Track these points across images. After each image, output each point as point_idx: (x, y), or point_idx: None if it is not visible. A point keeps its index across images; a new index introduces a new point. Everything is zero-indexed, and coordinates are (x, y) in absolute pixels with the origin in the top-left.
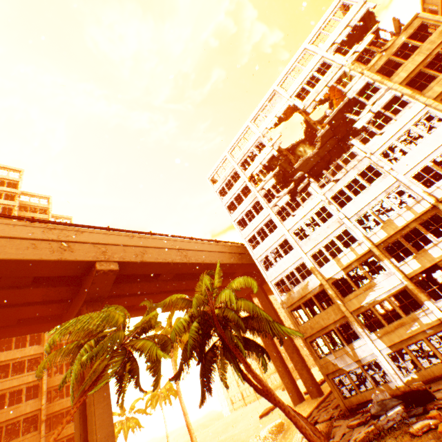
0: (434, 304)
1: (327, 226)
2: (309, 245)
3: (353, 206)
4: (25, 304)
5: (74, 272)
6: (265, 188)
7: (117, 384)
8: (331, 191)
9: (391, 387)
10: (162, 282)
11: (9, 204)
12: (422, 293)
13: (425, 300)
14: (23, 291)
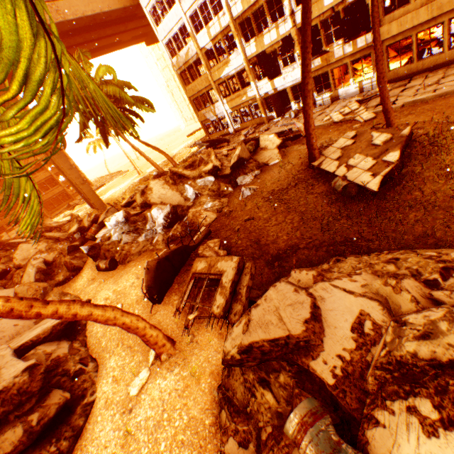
0: (257, 84)
1: None
2: (187, 3)
3: None
4: None
5: None
6: None
7: None
8: None
9: (229, 131)
10: None
11: None
12: (251, 76)
13: (252, 81)
14: None
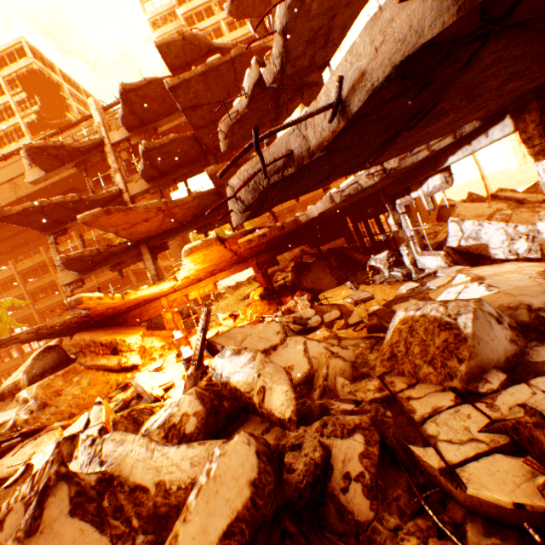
0: None
1: None
2: None
3: None
4: None
5: None
6: None
7: None
8: None
9: None
10: None
11: None
12: None
13: None
14: None
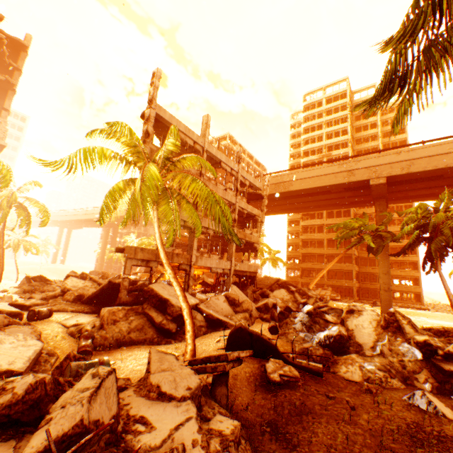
0: None
1: None
2: None
3: None
4: (347, 197)
5: (360, 185)
6: None
7: (367, 248)
8: None
9: None
10: (448, 179)
11: (343, 115)
12: None
13: None
14: (341, 193)
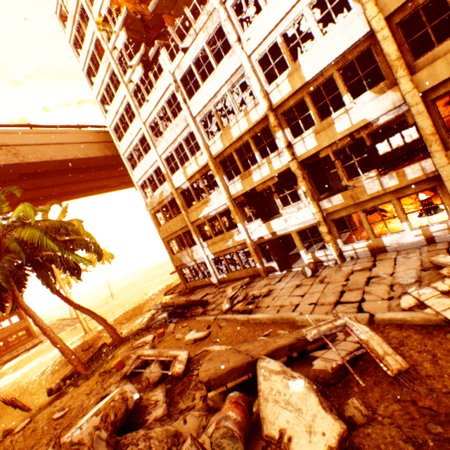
0: (246, 226)
1: (176, 125)
2: (162, 147)
3: (198, 100)
4: None
5: None
6: (118, 48)
7: None
8: (180, 69)
9: (211, 280)
10: (5, 183)
11: None
12: (238, 216)
13: (239, 222)
14: None
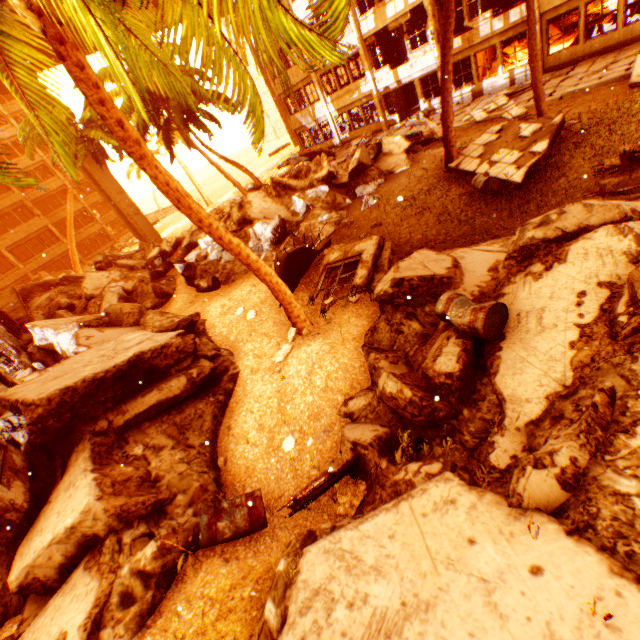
0: (374, 75)
1: None
2: None
3: None
4: None
5: None
6: None
7: (95, 158)
8: None
9: (333, 144)
10: None
11: None
12: (367, 63)
13: (367, 70)
14: None
